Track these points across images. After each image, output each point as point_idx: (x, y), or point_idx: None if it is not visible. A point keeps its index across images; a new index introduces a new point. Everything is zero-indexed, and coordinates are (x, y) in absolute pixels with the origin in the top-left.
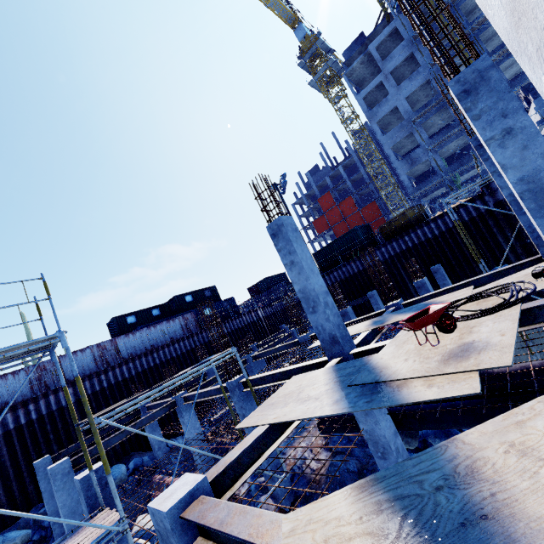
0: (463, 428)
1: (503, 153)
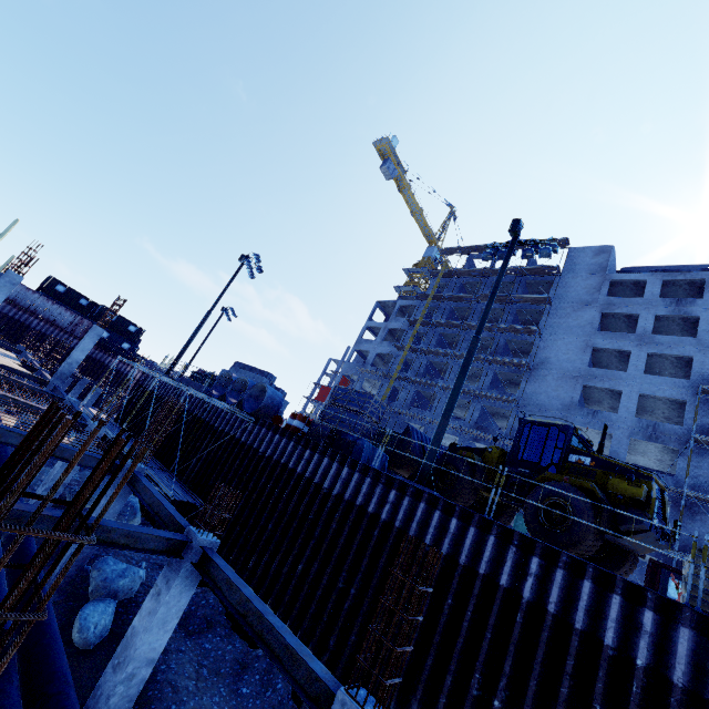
0: None
1: None
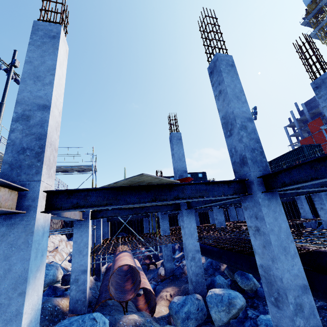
0: (246, 272)
1: (218, 103)
